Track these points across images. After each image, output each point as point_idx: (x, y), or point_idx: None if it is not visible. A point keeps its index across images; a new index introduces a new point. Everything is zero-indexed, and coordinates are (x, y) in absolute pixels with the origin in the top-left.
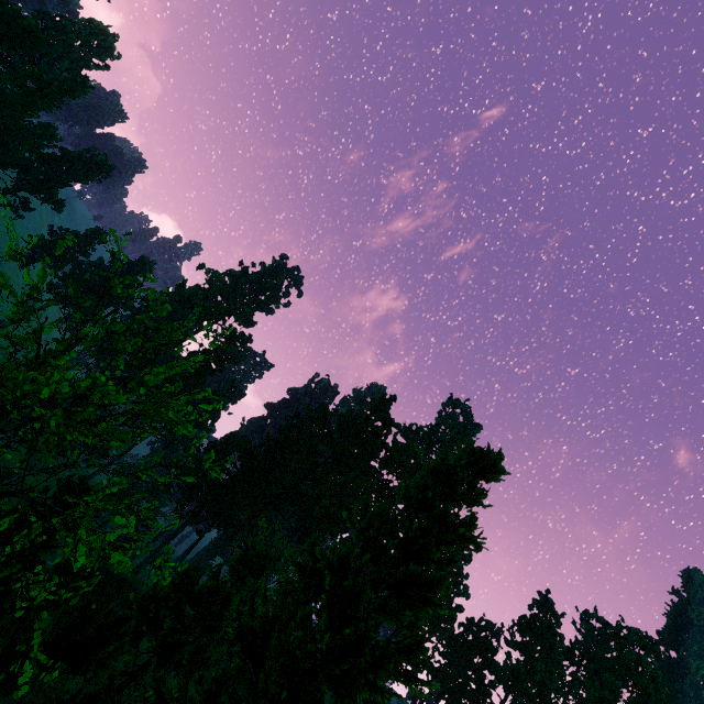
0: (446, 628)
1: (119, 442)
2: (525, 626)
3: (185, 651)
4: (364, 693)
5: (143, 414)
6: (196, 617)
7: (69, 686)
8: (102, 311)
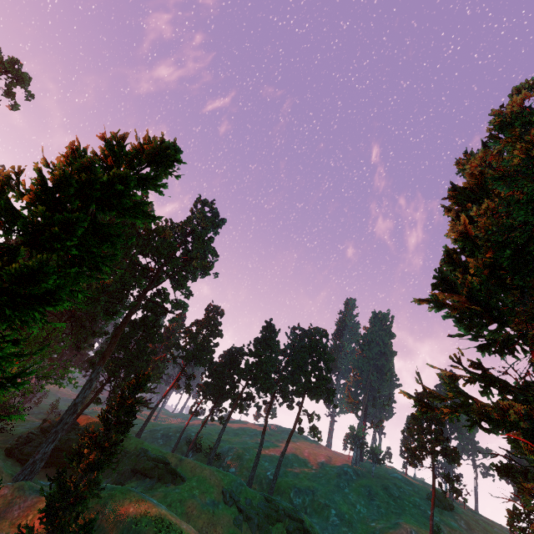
0: (206, 358)
1: None
2: (257, 342)
3: None
4: None
5: None
6: None
7: None
8: None
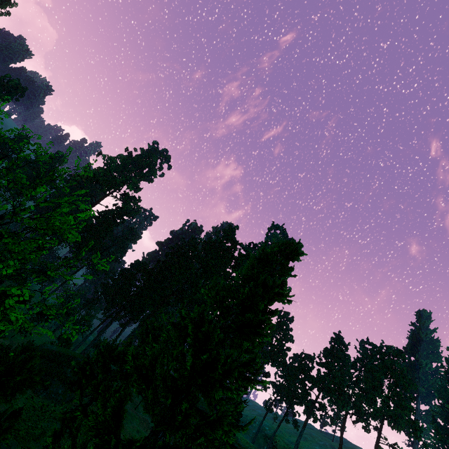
0: (281, 361)
1: (10, 239)
2: (327, 353)
3: (111, 391)
4: (219, 392)
5: (38, 227)
6: (118, 370)
7: (42, 424)
8: (1, 161)
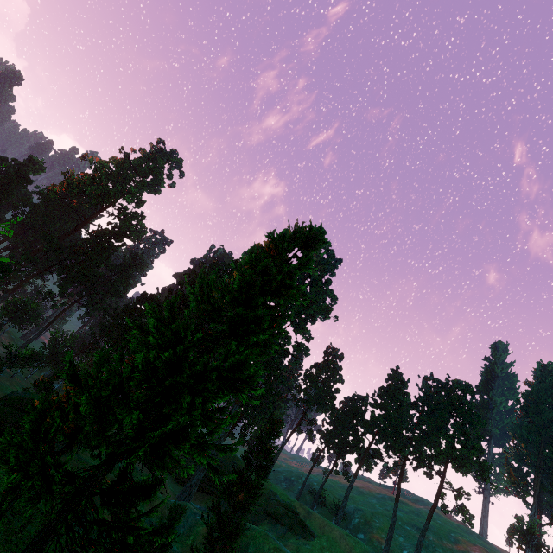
0: (328, 405)
1: None
2: (382, 392)
3: (85, 432)
4: (187, 399)
5: None
6: None
7: None
8: None
